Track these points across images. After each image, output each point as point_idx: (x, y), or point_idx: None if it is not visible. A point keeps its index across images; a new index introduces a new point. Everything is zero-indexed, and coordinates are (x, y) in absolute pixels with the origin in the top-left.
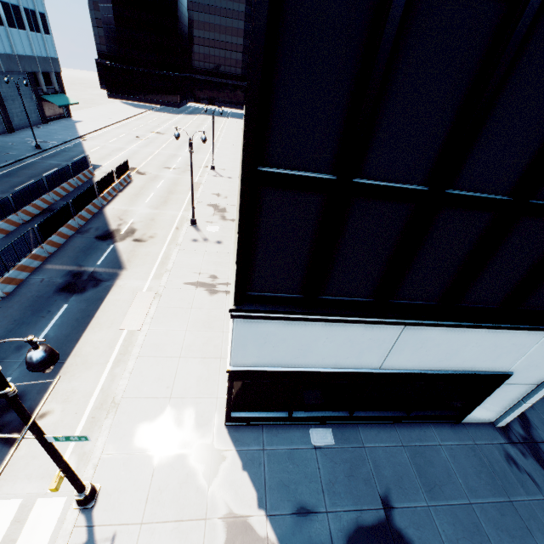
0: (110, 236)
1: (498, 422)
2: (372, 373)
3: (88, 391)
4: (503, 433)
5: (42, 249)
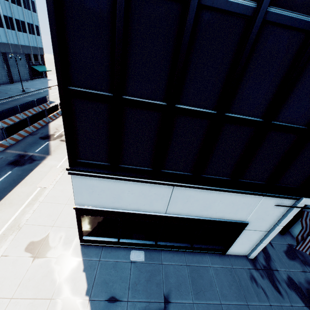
0: (47, 137)
1: (249, 256)
2: (161, 216)
3: (6, 219)
4: (252, 262)
5: (6, 141)
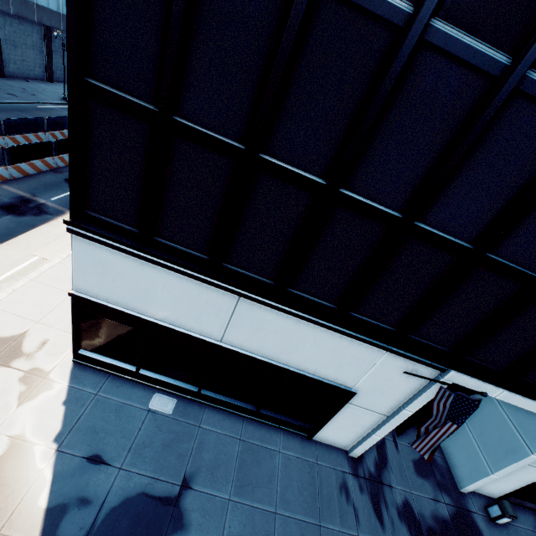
0: None
1: (351, 451)
2: (213, 344)
3: None
4: (353, 463)
5: (7, 170)
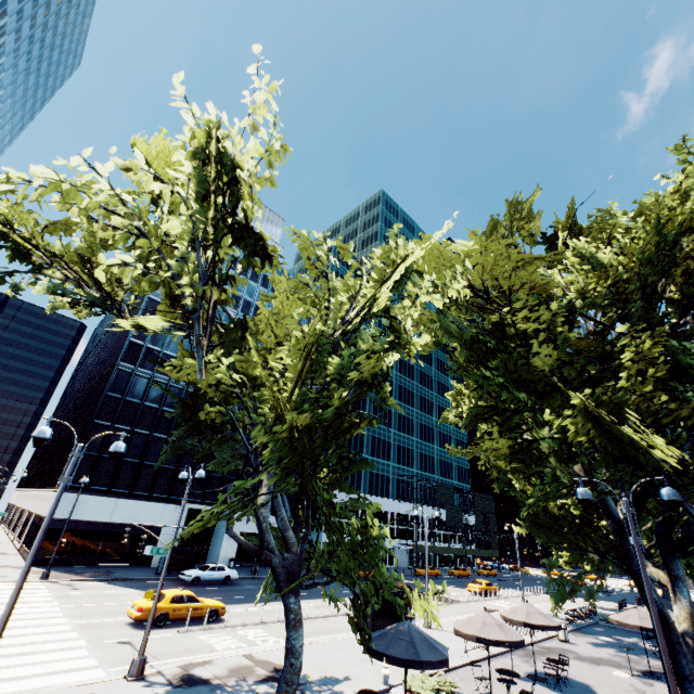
0: None
1: None
2: (107, 523)
3: None
4: None
5: None
